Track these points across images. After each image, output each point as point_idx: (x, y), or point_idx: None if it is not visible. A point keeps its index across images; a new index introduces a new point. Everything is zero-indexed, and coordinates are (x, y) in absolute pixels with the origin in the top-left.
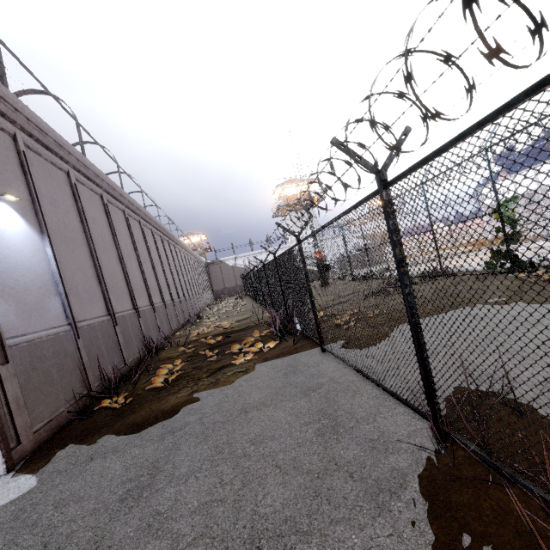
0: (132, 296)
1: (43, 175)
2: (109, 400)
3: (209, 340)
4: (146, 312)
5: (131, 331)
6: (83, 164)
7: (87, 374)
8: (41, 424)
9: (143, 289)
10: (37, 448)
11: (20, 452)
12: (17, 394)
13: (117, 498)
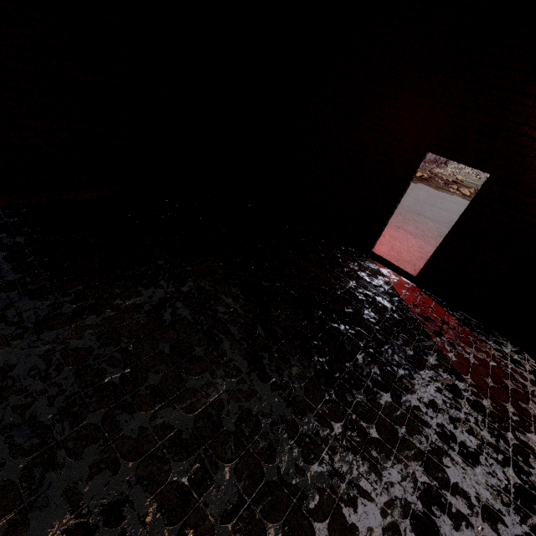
0: None
1: None
2: None
3: (444, 177)
4: None
5: None
6: None
7: None
8: None
9: None
10: None
11: None
12: None
13: None
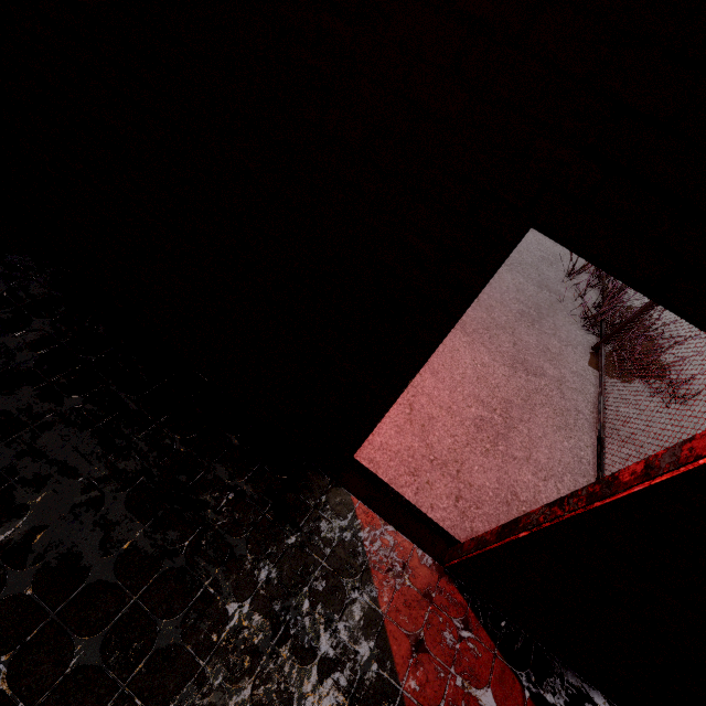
0: None
1: None
2: None
3: None
4: None
5: None
6: None
7: None
8: None
9: None
10: None
11: None
12: None
13: None
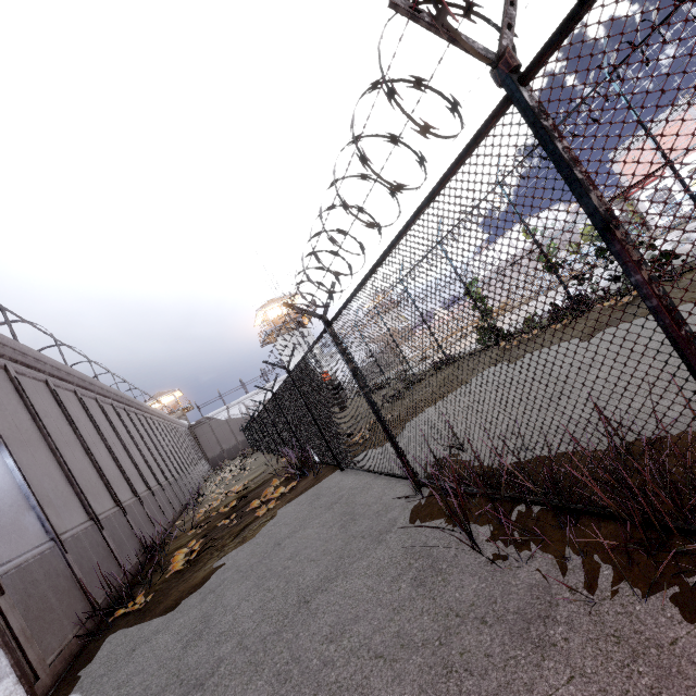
0: (111, 490)
1: None
2: (124, 607)
3: (222, 510)
4: (132, 506)
5: (121, 533)
6: (21, 352)
7: (86, 592)
8: (53, 656)
9: (120, 479)
10: (56, 682)
11: (41, 688)
12: (22, 625)
13: (179, 649)
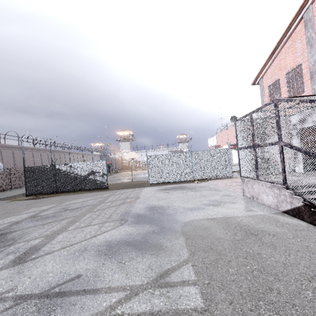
0: None
1: (5, 153)
2: None
3: None
4: None
5: None
6: (17, 147)
7: None
8: None
9: None
10: None
11: None
12: None
13: None
